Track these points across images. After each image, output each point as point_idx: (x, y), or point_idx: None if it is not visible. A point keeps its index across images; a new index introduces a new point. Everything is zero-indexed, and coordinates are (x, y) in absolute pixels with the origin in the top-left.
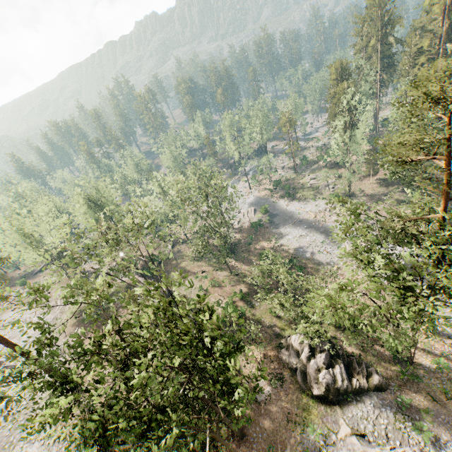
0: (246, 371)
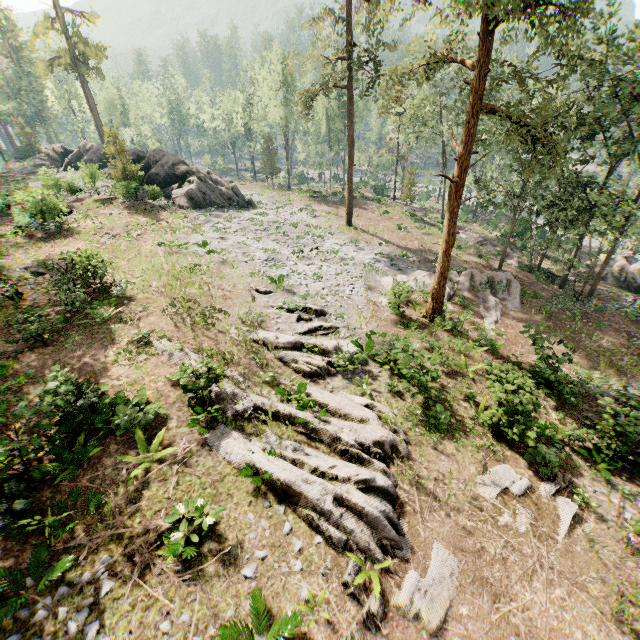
0: (545, 267)
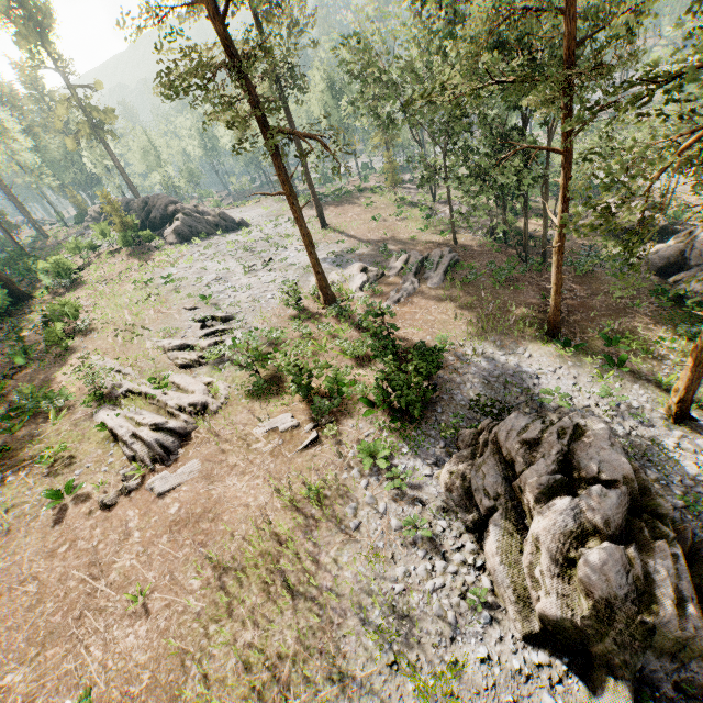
0: (529, 229)
